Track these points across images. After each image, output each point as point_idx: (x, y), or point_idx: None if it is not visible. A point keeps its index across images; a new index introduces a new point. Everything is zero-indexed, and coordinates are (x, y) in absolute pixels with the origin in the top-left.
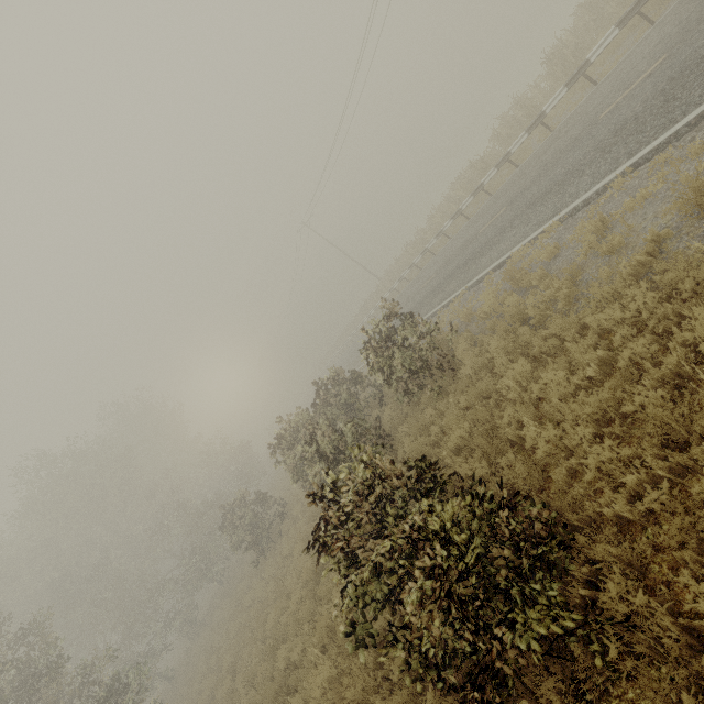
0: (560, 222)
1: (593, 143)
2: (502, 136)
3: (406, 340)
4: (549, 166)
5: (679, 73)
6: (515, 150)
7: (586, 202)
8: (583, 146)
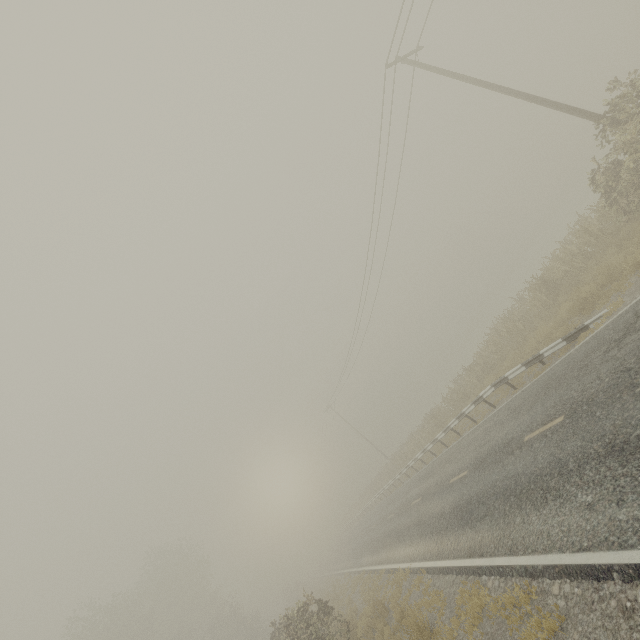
0: (410, 572)
1: (438, 508)
2: (449, 402)
3: (312, 634)
4: (434, 491)
5: (456, 506)
6: (439, 438)
7: (417, 571)
8: (438, 502)
